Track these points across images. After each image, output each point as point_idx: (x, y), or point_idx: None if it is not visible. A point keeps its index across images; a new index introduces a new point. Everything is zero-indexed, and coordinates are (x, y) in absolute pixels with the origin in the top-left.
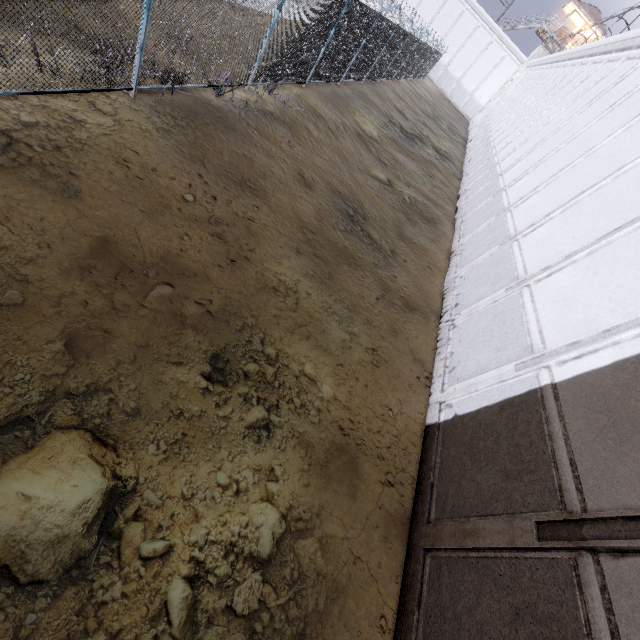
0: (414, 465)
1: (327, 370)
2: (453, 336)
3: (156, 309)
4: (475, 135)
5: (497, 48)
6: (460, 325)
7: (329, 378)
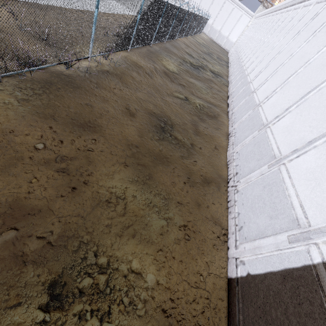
0: (223, 320)
1: (150, 259)
2: (237, 199)
3: None
4: (232, 59)
5: (237, 11)
6: (241, 190)
7: (152, 266)
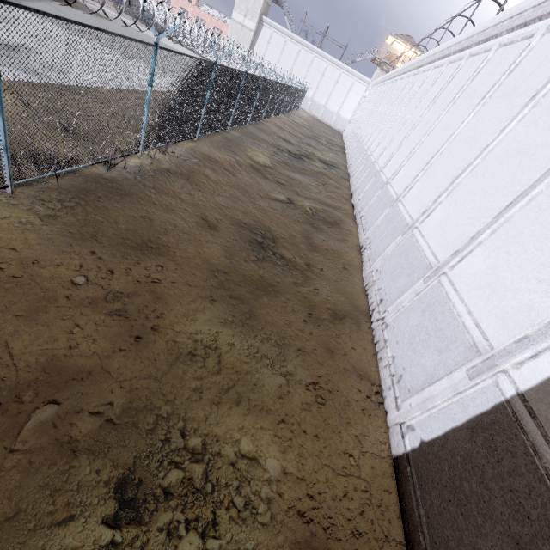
0: (396, 523)
1: (268, 436)
2: (388, 337)
3: (33, 447)
4: (349, 142)
5: (346, 77)
6: (391, 323)
7: (272, 446)
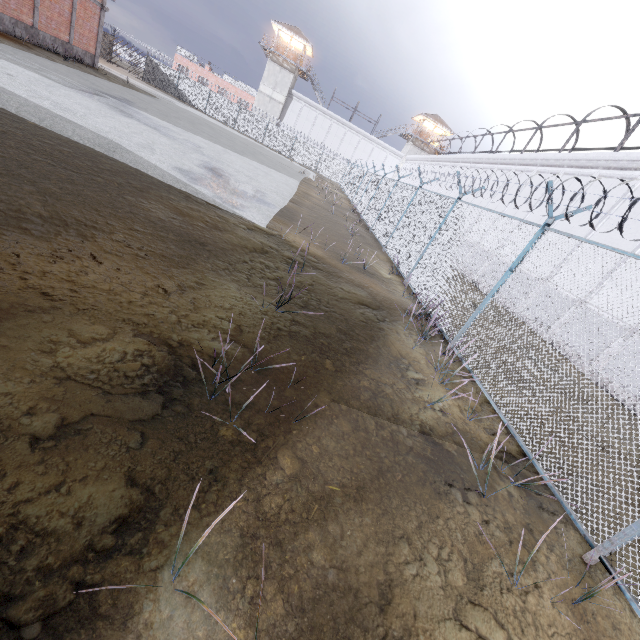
0: None
1: None
2: None
3: None
4: None
5: (379, 151)
6: None
7: None
